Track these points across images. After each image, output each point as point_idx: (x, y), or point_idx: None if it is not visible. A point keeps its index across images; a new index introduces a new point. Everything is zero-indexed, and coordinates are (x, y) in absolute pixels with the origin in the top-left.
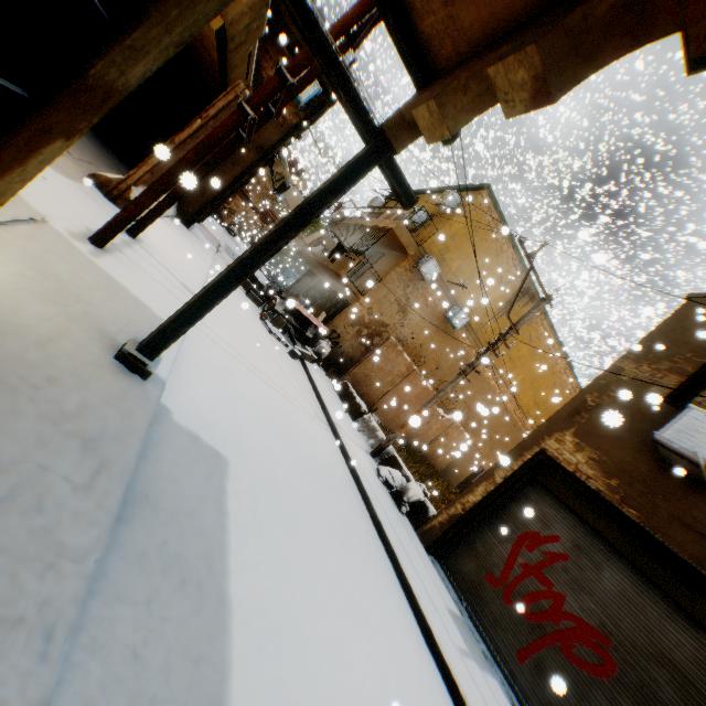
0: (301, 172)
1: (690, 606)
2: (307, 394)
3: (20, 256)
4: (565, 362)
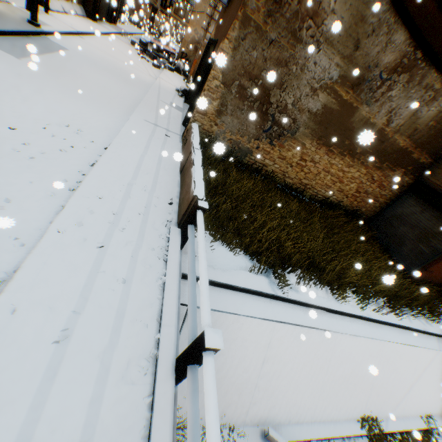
0: None
1: None
2: (150, 72)
3: (4, 6)
4: None
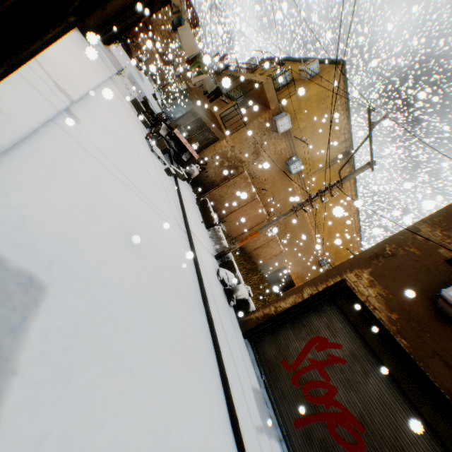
0: (198, 24)
1: (432, 420)
2: (173, 205)
3: None
4: (356, 209)
